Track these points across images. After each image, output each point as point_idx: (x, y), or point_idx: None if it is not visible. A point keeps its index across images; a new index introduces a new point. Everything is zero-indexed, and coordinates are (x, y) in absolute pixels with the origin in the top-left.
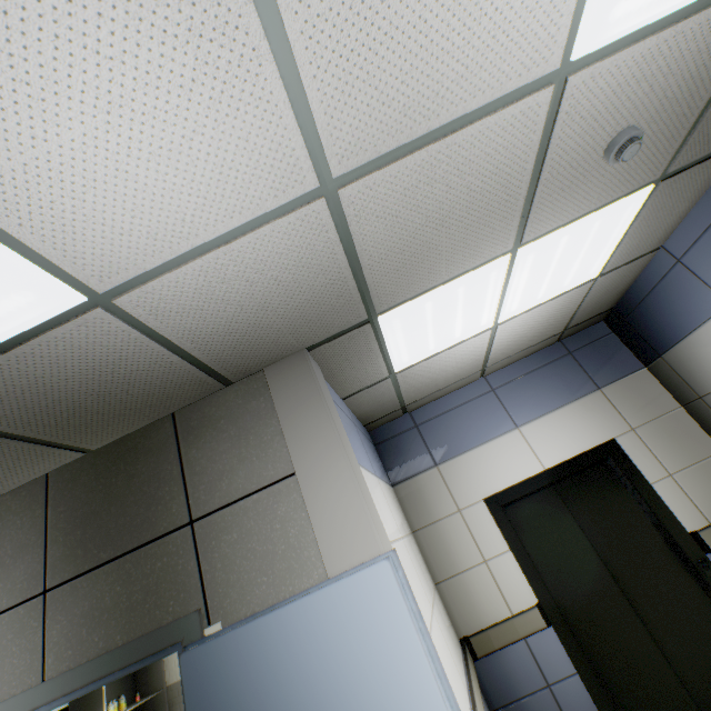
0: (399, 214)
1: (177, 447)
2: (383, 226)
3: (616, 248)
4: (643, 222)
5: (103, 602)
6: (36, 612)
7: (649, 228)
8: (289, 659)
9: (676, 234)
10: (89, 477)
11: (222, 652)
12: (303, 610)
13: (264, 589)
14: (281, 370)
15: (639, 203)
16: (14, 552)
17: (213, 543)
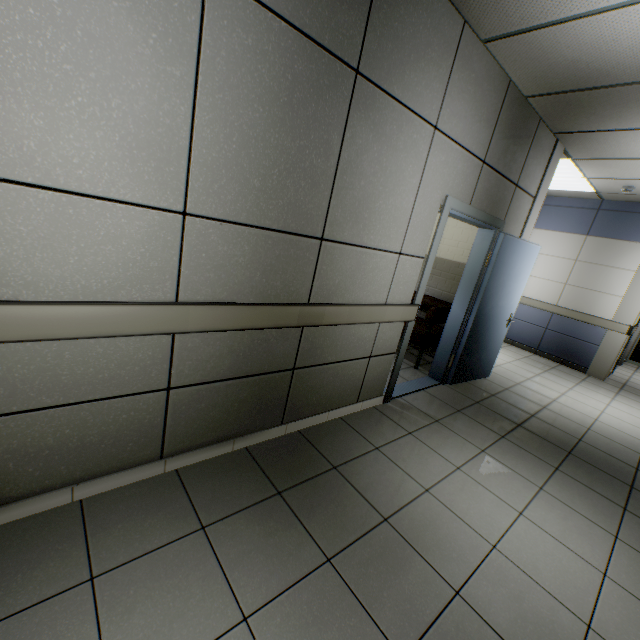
0: (639, 165)
1: (531, 142)
2: (637, 163)
3: (556, 190)
4: (570, 192)
5: (491, 191)
6: (478, 169)
7: (564, 193)
8: (518, 255)
9: (553, 198)
10: (515, 112)
11: (511, 242)
12: (526, 246)
13: (511, 230)
14: (558, 149)
15: (586, 191)
16: (485, 120)
17: (514, 201)
